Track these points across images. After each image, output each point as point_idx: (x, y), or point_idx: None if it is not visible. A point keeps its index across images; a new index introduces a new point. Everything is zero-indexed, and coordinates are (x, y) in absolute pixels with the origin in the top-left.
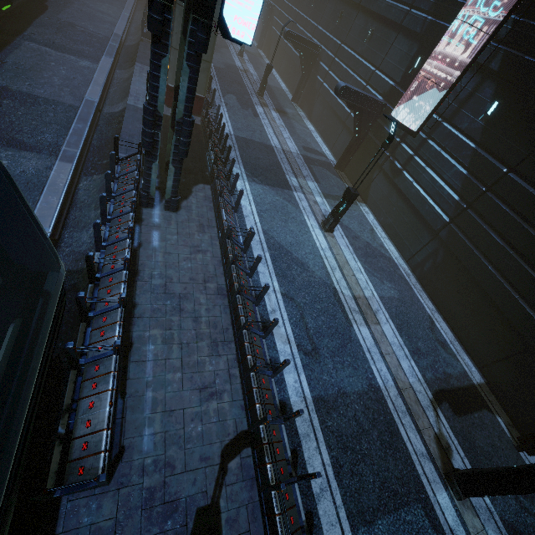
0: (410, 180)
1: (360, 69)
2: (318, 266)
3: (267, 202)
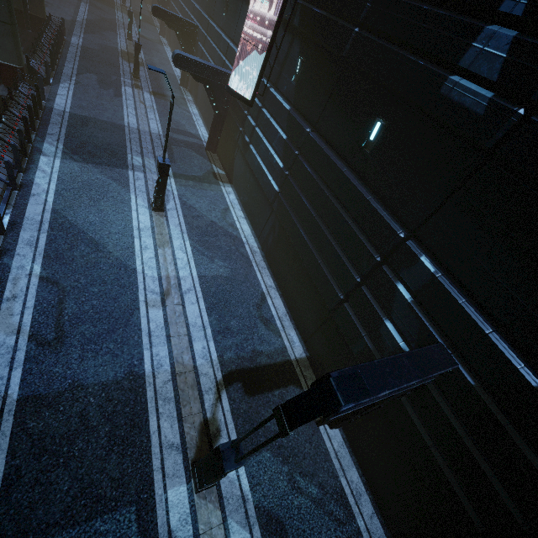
0: (254, 152)
1: (221, 44)
2: (122, 246)
3: (80, 181)
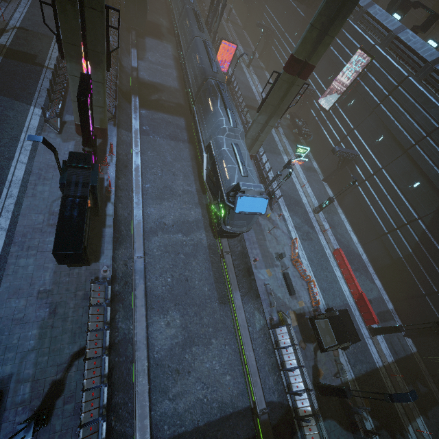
0: None
1: None
2: None
3: None
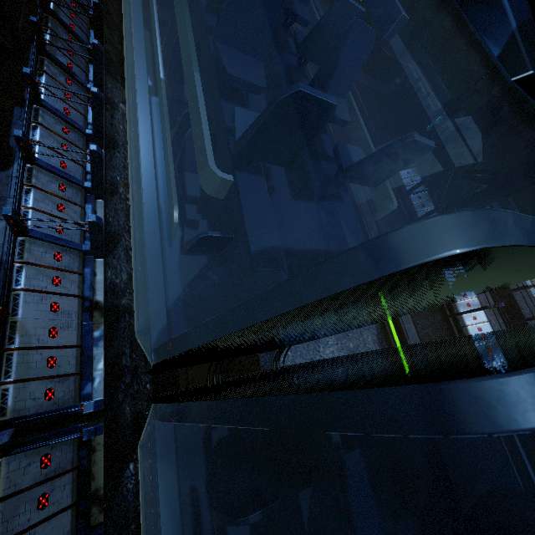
0: None
1: None
2: None
3: None
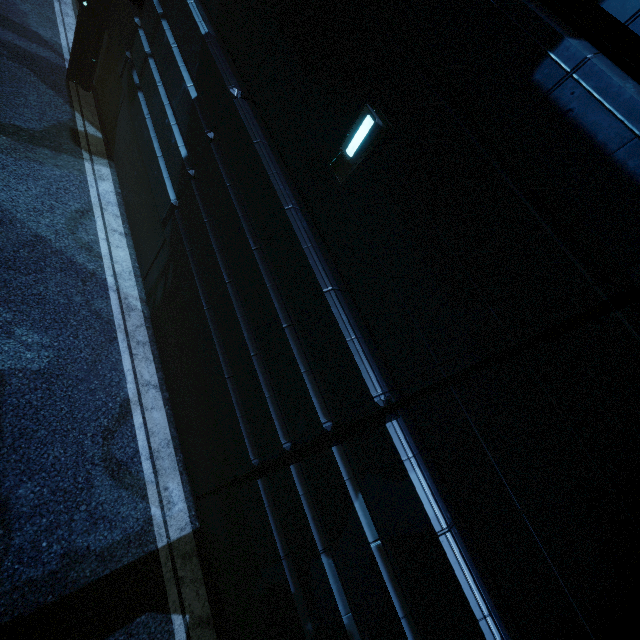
0: (144, 110)
1: None
2: None
3: None
